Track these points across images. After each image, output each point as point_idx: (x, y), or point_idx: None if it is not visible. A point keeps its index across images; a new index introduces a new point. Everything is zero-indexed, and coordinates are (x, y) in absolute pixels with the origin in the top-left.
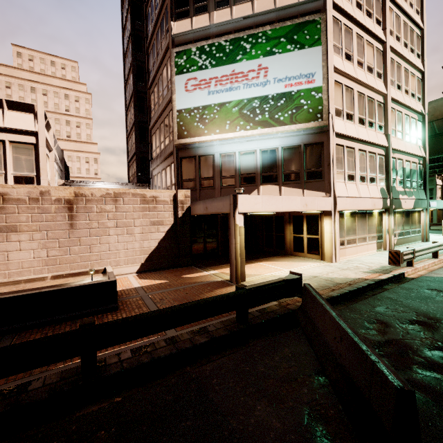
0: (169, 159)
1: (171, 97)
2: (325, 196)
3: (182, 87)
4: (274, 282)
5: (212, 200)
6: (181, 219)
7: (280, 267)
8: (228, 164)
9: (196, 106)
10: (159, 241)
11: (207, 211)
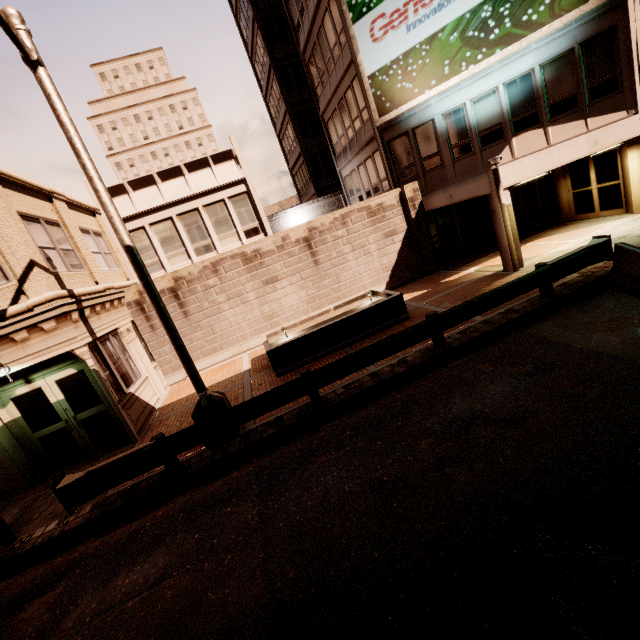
0: (368, 148)
1: (352, 60)
2: (627, 117)
3: (367, 38)
4: (577, 251)
5: (459, 184)
6: (415, 220)
7: (563, 240)
8: (456, 125)
9: (393, 58)
10: (397, 253)
11: (452, 200)
